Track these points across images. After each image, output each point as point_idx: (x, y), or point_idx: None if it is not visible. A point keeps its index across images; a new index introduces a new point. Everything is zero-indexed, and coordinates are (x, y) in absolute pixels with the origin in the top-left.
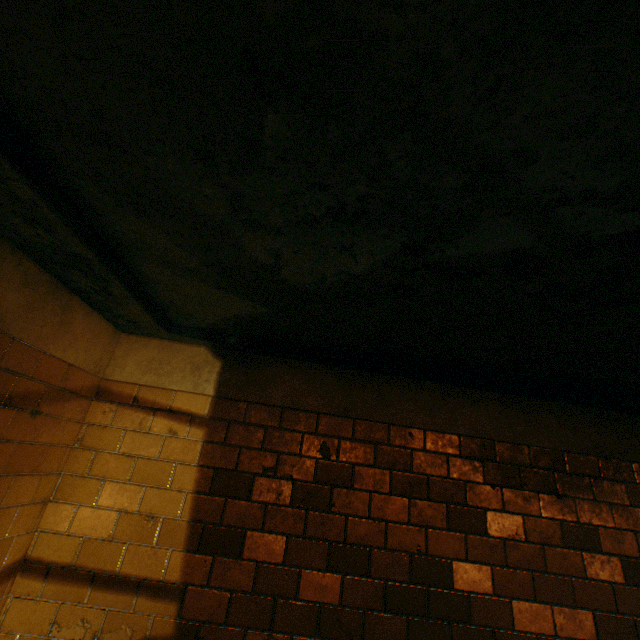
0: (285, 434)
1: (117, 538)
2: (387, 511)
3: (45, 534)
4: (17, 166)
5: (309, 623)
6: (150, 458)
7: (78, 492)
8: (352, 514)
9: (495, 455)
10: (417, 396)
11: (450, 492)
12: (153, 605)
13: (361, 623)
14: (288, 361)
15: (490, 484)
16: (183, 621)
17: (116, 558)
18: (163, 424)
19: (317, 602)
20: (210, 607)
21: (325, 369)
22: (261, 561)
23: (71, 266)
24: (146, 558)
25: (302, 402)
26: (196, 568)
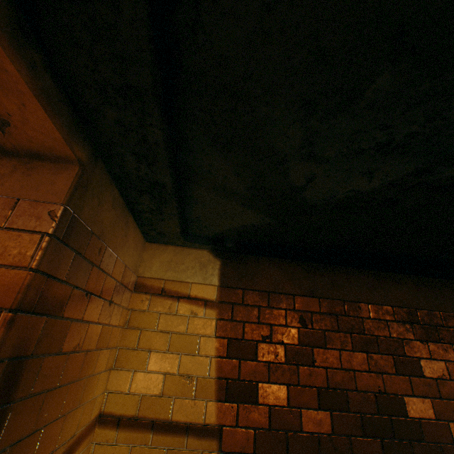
0: (273, 311)
1: (165, 394)
2: (353, 363)
3: (112, 394)
4: (165, 115)
5: (313, 449)
6: (180, 333)
7: (132, 361)
8: (329, 367)
9: (418, 319)
10: (359, 280)
11: (393, 347)
12: (200, 443)
13: (349, 446)
14: (266, 258)
15: (419, 340)
16: (223, 453)
17: (167, 409)
18: (186, 308)
19: (316, 433)
20: (241, 442)
21: (293, 263)
22: (272, 405)
23: (145, 192)
24: (189, 408)
25: (281, 287)
26: (226, 413)
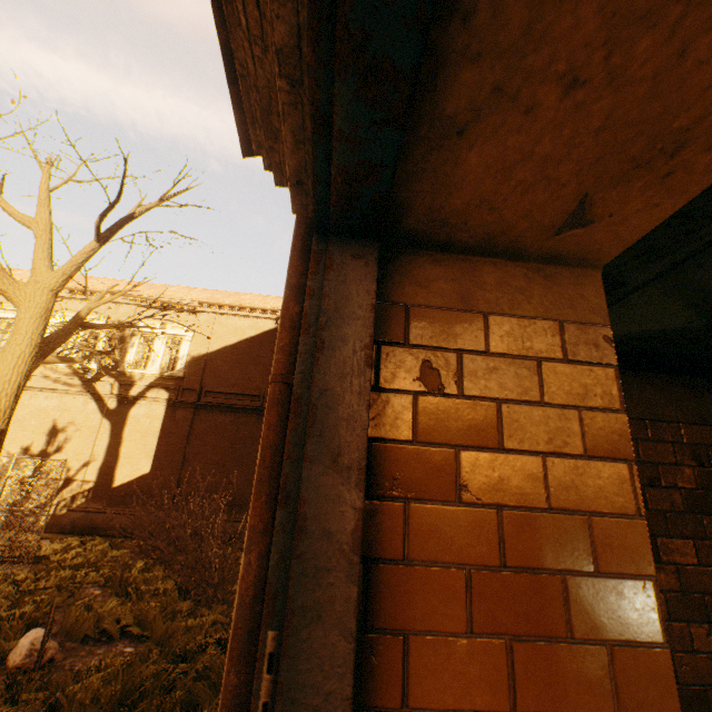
0: (656, 445)
1: None
2: None
3: None
4: None
5: None
6: None
7: None
8: None
9: None
10: None
11: None
12: None
13: None
14: (632, 373)
15: None
16: None
17: None
18: None
19: None
20: None
21: (669, 379)
22: (678, 564)
23: None
24: None
25: (659, 413)
26: None
